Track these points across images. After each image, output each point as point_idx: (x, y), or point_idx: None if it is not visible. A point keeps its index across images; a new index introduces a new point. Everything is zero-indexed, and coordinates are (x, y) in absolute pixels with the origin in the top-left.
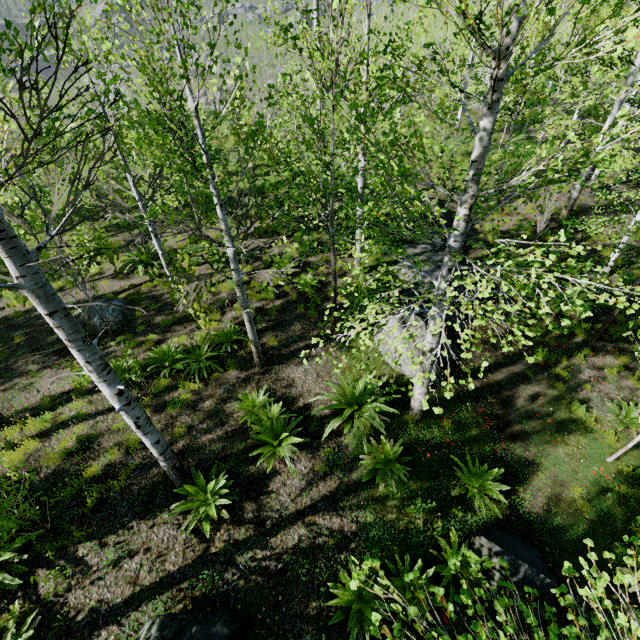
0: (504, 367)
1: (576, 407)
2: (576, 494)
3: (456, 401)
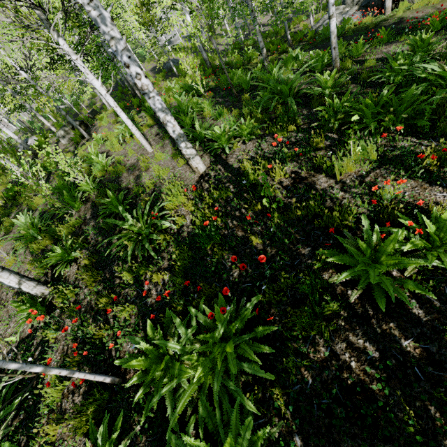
0: None
1: None
2: None
3: None
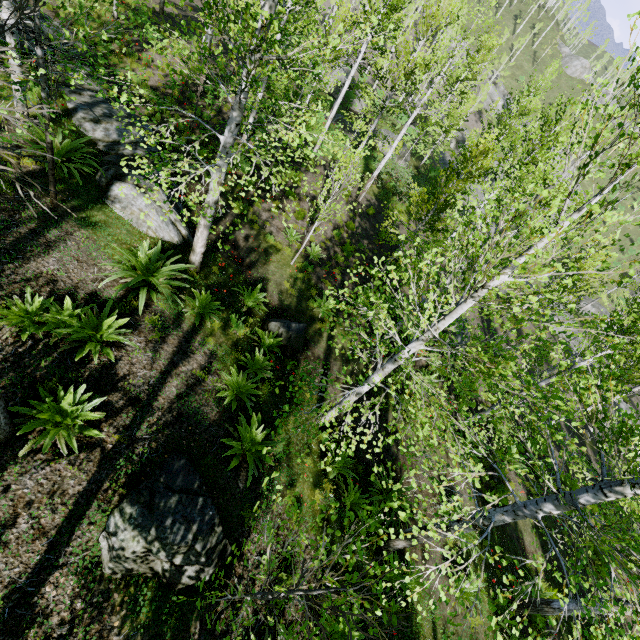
0: (221, 221)
1: (269, 238)
2: (288, 286)
3: (210, 252)
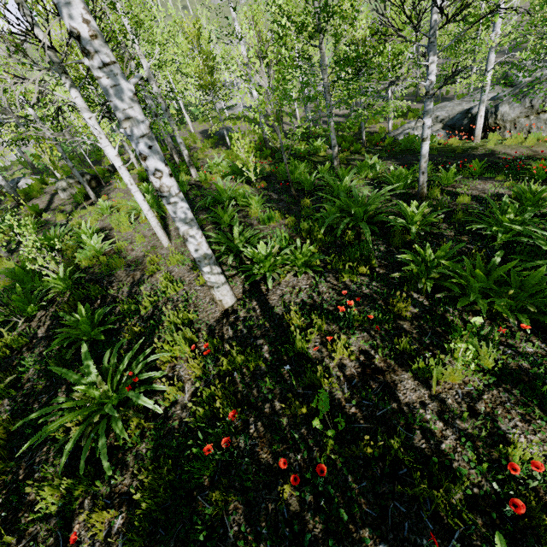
0: None
1: None
2: None
3: None
